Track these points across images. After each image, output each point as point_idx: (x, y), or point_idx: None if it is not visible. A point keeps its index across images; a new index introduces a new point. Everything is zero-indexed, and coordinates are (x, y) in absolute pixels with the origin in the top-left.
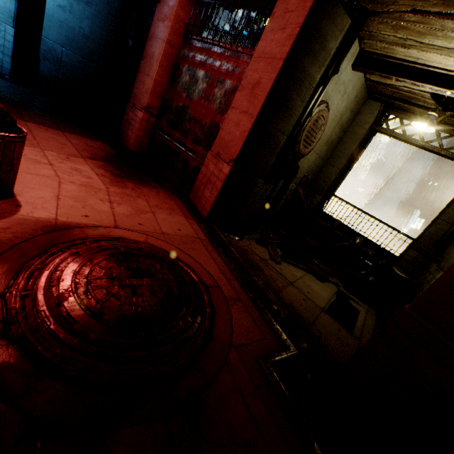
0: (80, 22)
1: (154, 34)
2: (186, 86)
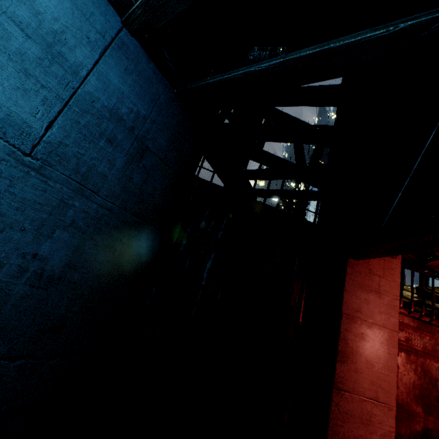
0: (33, 238)
1: (360, 311)
2: (416, 391)
